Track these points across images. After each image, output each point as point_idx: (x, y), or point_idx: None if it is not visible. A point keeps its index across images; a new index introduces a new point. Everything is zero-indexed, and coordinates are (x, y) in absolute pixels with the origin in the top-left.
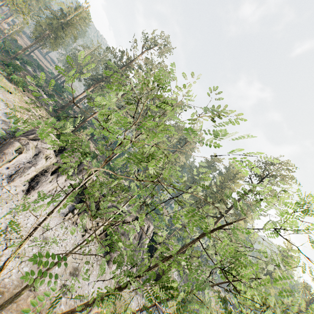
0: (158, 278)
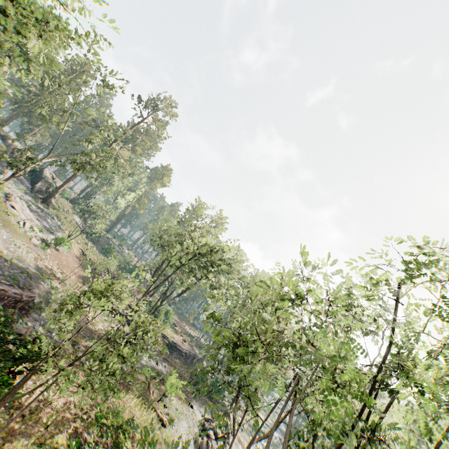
0: (46, 199)
